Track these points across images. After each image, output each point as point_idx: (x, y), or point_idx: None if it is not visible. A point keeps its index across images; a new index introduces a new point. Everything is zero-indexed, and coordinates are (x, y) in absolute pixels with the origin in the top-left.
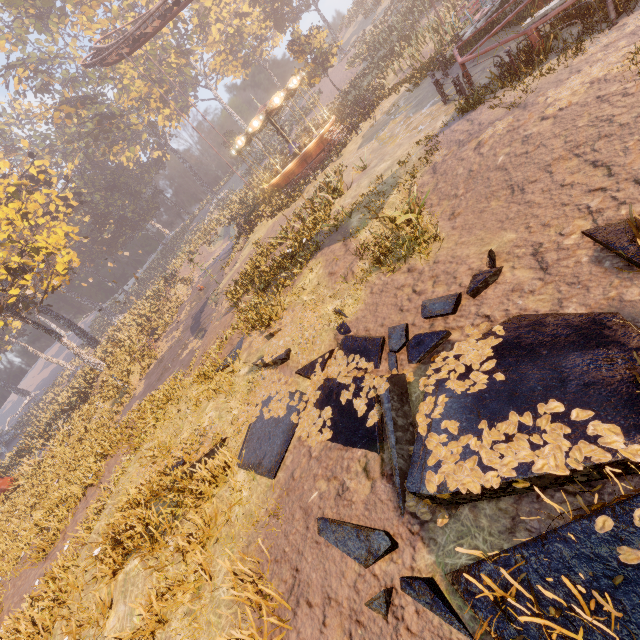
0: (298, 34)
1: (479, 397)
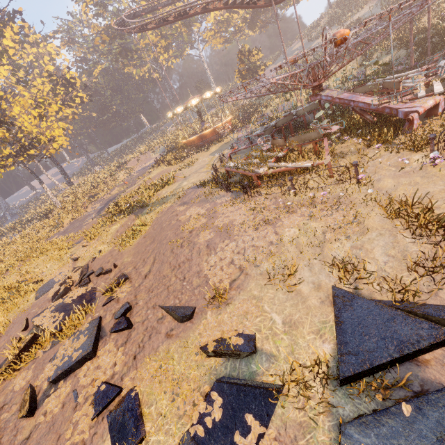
0: (245, 50)
1: (63, 305)
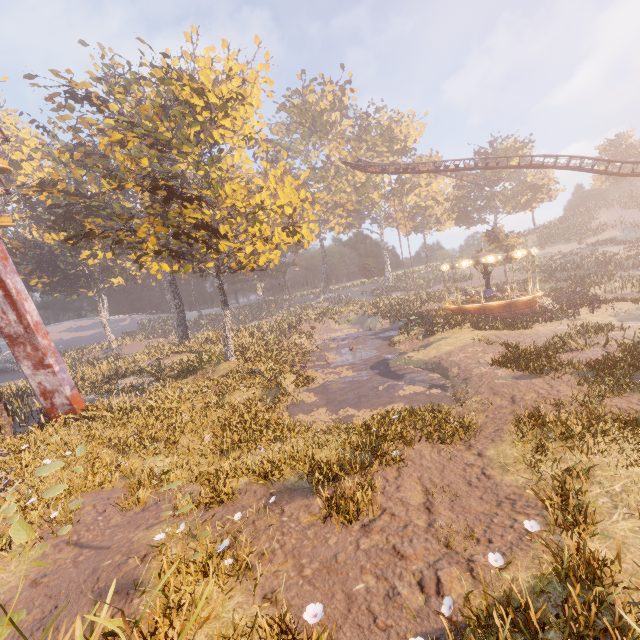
0: (500, 230)
1: None
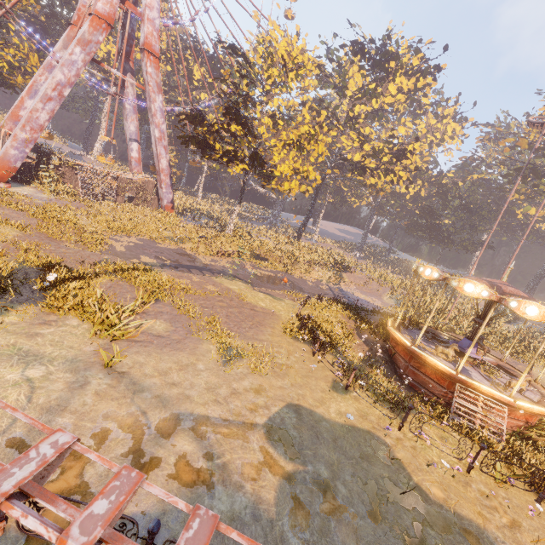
0: None
1: None
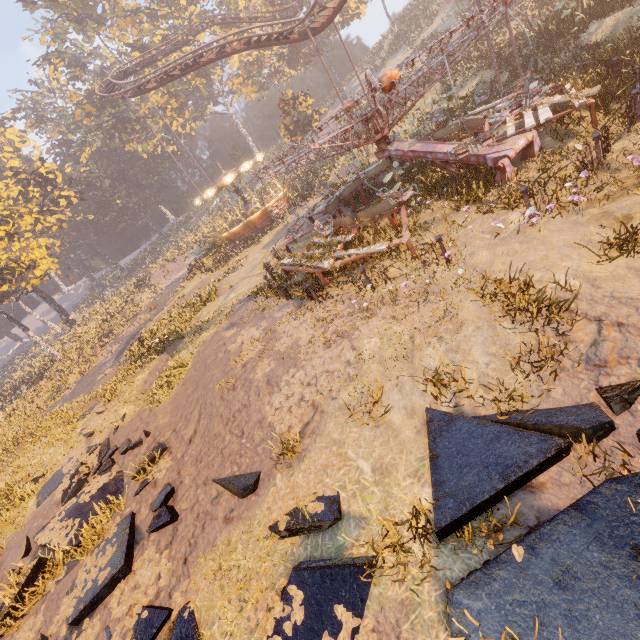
0: (287, 97)
1: (78, 506)
